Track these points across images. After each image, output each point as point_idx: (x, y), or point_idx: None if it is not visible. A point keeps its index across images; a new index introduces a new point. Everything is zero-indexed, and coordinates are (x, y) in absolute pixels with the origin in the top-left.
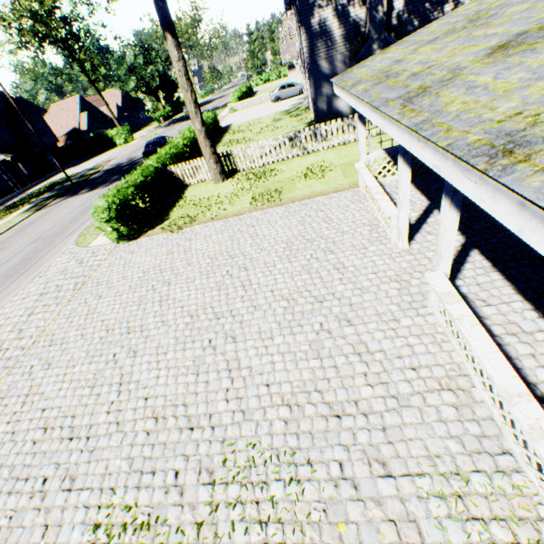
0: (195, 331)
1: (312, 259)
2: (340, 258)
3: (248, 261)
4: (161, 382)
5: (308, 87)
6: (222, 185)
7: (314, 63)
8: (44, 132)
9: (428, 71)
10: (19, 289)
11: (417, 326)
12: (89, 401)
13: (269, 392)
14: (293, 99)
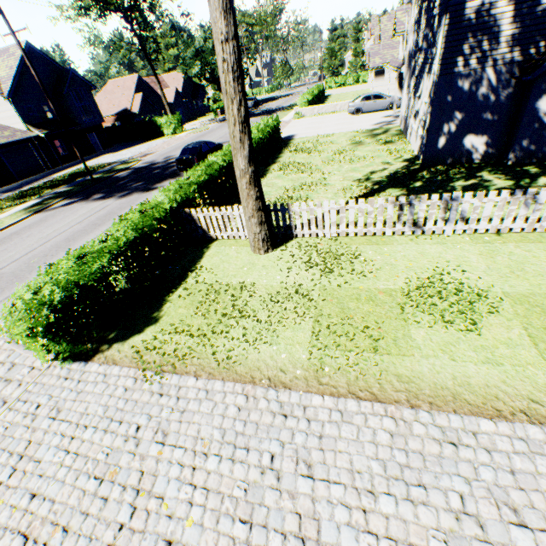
0: None
1: None
2: None
3: None
4: None
5: (422, 108)
6: (263, 260)
7: (448, 74)
8: (90, 109)
9: None
10: None
11: None
12: None
13: None
14: (378, 115)
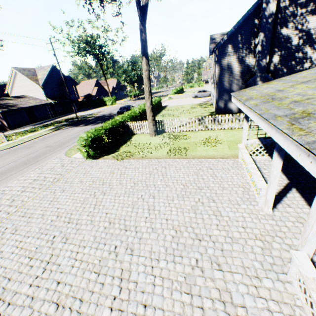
0: (108, 235)
1: (199, 202)
2: (219, 207)
3: (156, 191)
4: (72, 272)
5: (215, 94)
6: (153, 138)
7: (220, 82)
8: (74, 93)
9: (308, 101)
10: (25, 173)
11: (277, 291)
12: (24, 270)
13: (145, 314)
14: (204, 98)
